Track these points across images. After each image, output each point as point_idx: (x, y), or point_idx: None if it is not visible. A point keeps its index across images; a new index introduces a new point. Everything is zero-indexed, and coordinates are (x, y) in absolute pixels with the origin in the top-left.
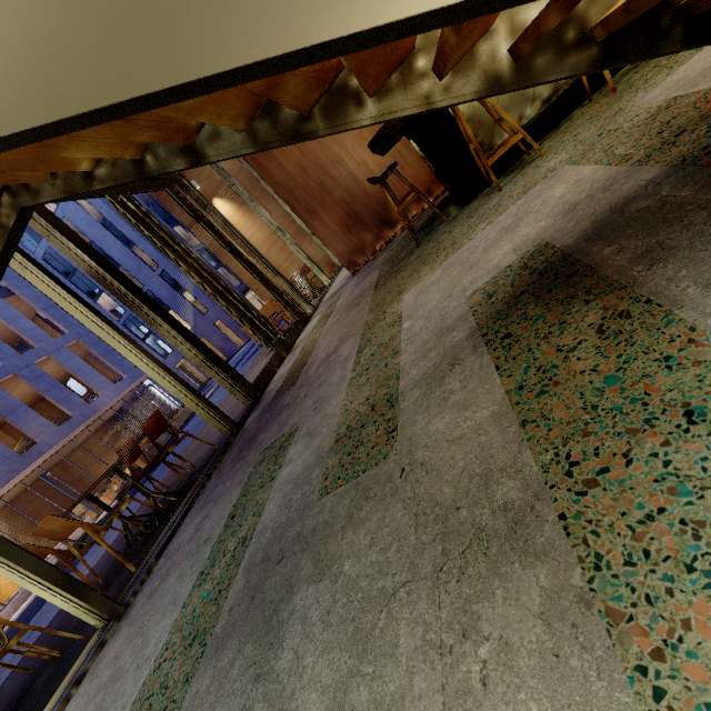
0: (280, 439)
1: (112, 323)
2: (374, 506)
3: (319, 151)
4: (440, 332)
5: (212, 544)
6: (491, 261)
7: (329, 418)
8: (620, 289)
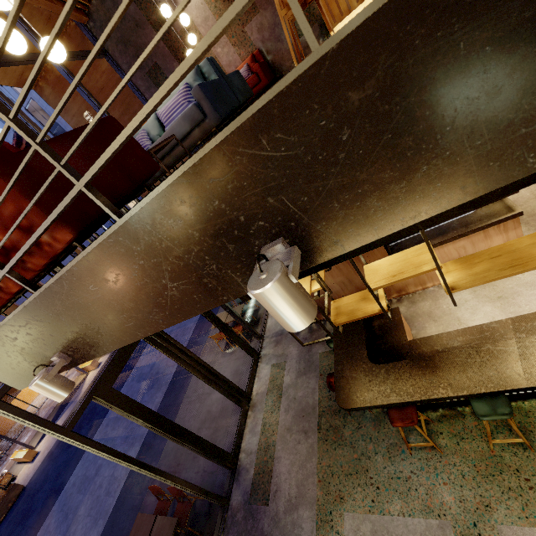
0: None
1: (163, 473)
2: None
3: None
4: None
5: None
6: None
7: None
8: None
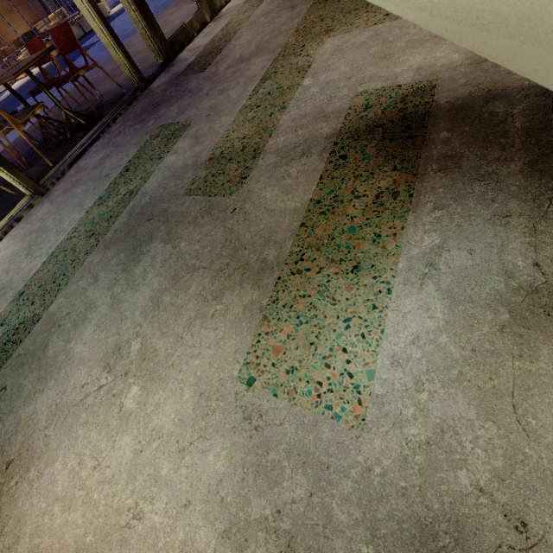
0: (175, 125)
1: None
2: (210, 221)
3: None
4: (318, 115)
5: (110, 182)
6: (398, 66)
7: (214, 133)
8: (413, 174)
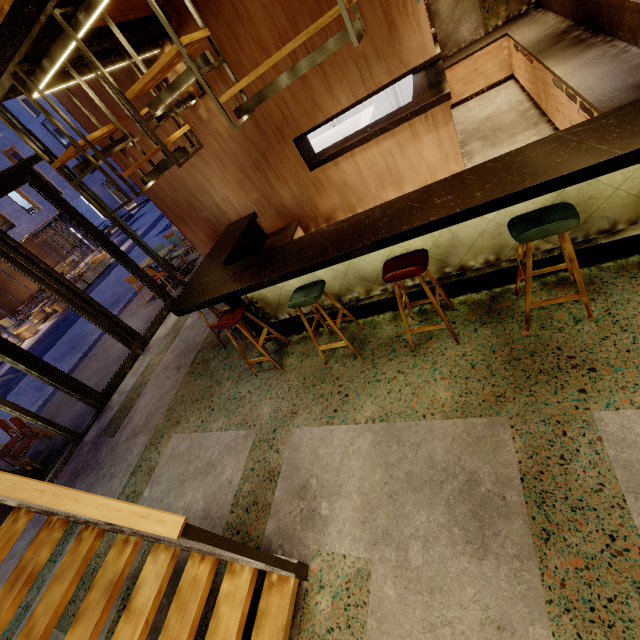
0: None
1: None
2: None
3: (186, 177)
4: None
5: None
6: (181, 500)
7: None
8: None
